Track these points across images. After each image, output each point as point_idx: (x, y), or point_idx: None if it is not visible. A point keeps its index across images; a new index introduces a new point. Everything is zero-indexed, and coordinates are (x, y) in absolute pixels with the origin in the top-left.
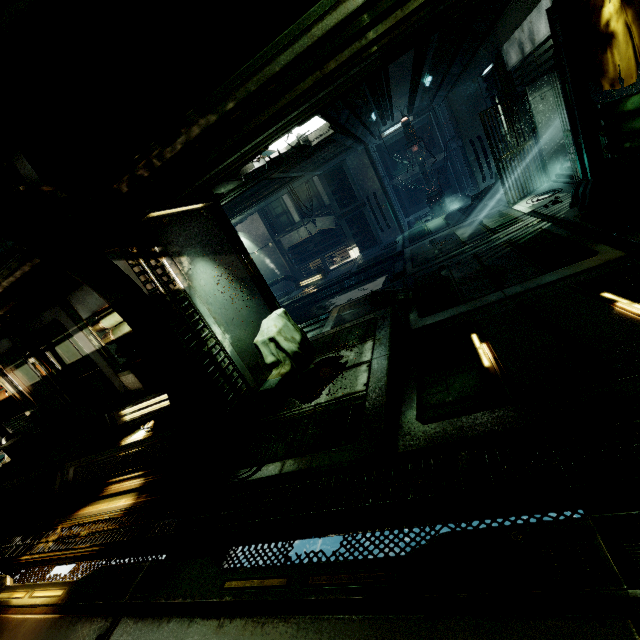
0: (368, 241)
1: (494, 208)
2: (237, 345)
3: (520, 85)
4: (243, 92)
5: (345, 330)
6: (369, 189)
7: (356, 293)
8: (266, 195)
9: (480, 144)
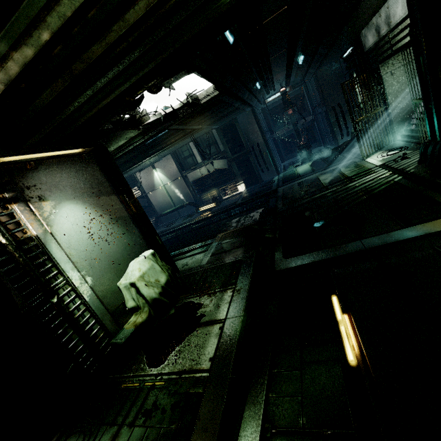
0: (252, 179)
1: (350, 159)
2: (100, 287)
3: (374, 63)
4: (56, 18)
5: (213, 269)
6: (254, 140)
7: (239, 220)
8: (173, 142)
9: (340, 109)
